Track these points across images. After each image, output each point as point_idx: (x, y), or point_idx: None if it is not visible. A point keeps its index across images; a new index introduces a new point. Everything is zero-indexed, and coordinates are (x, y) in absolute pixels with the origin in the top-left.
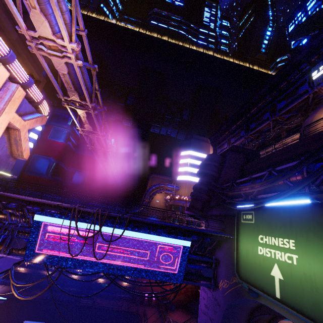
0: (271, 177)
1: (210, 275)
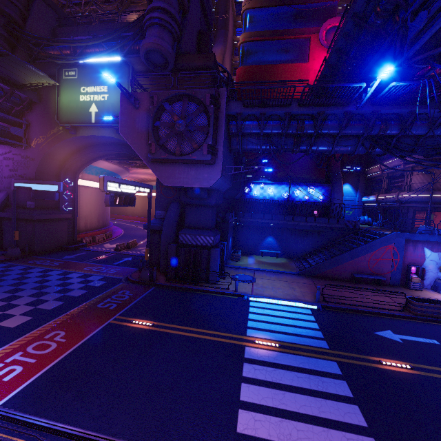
0: (93, 44)
1: (21, 135)
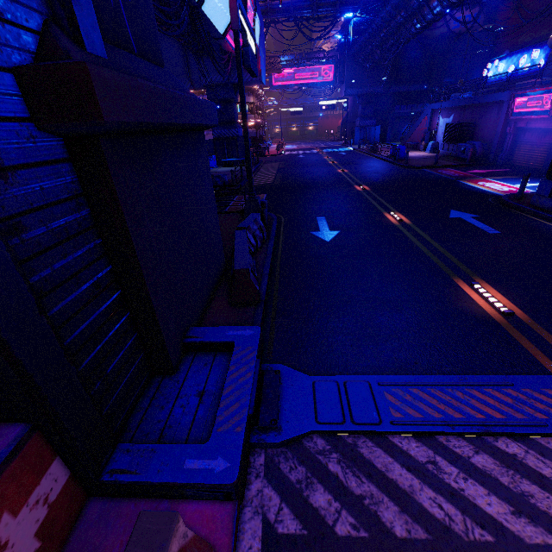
0: None
1: None
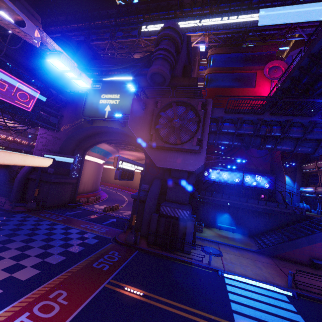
0: (114, 69)
1: (56, 122)
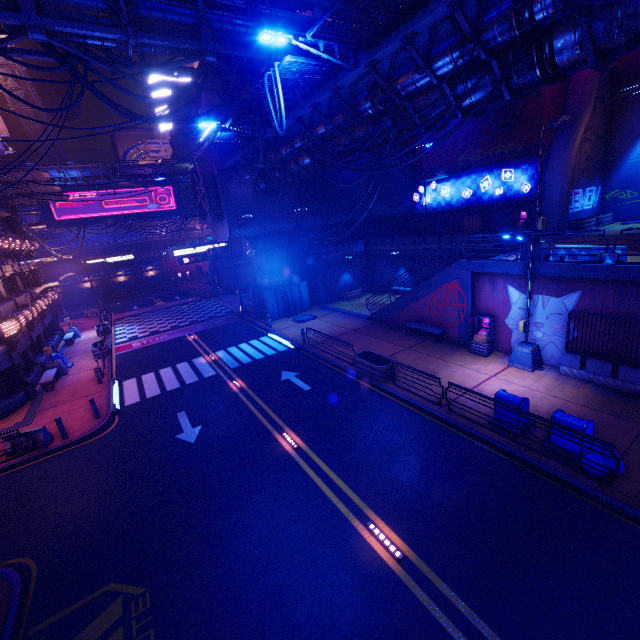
0: None
1: None
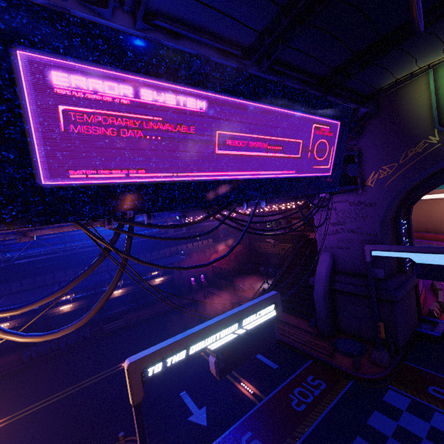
0: None
1: (356, 173)
